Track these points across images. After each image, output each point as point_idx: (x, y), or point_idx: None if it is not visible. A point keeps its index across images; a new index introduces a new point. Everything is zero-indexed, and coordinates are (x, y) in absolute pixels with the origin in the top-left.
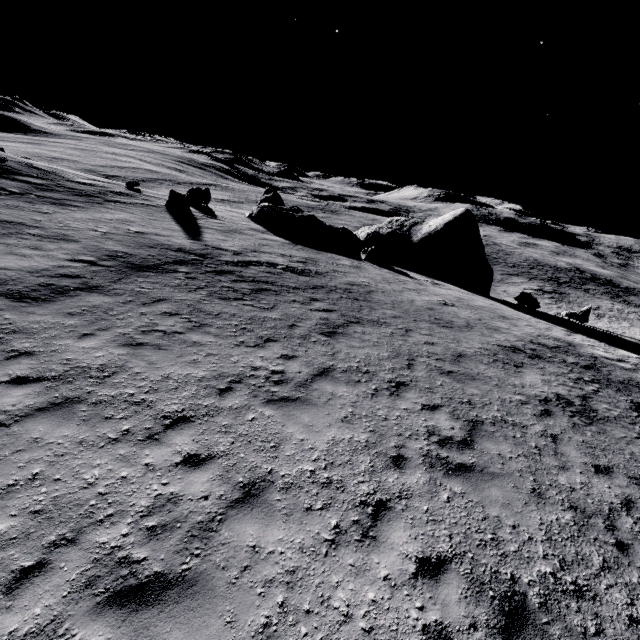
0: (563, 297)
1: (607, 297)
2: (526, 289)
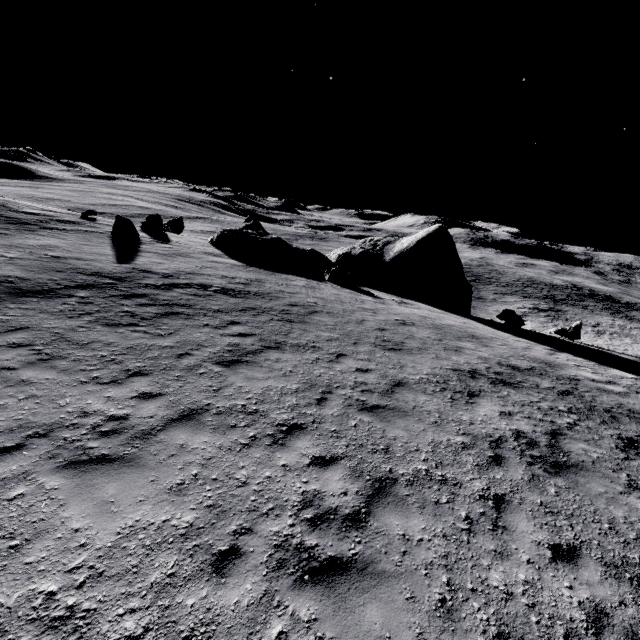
0: (560, 315)
1: (607, 313)
2: (520, 308)
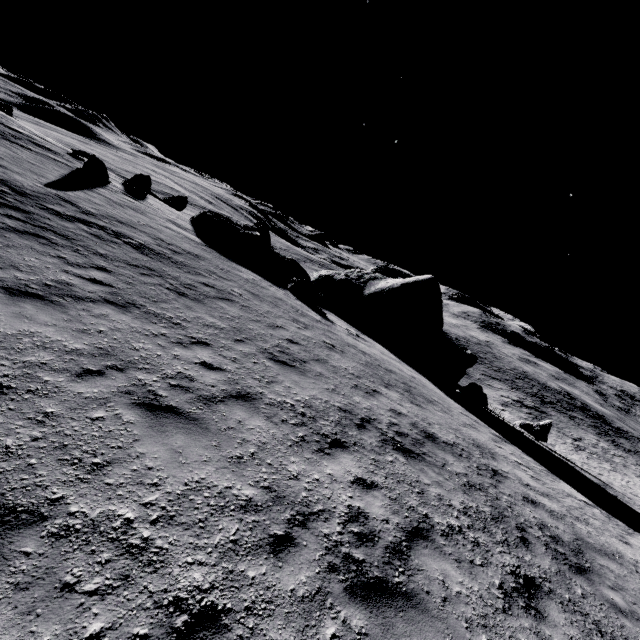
0: (543, 416)
1: (594, 431)
2: (504, 396)
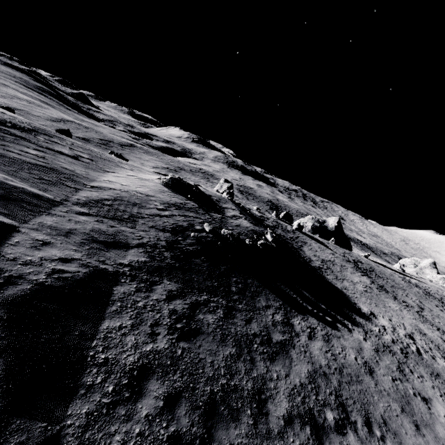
0: None
1: None
2: None
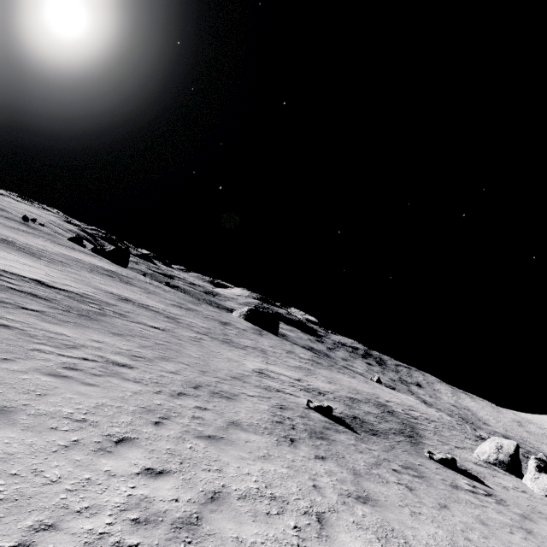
0: None
1: None
2: None
